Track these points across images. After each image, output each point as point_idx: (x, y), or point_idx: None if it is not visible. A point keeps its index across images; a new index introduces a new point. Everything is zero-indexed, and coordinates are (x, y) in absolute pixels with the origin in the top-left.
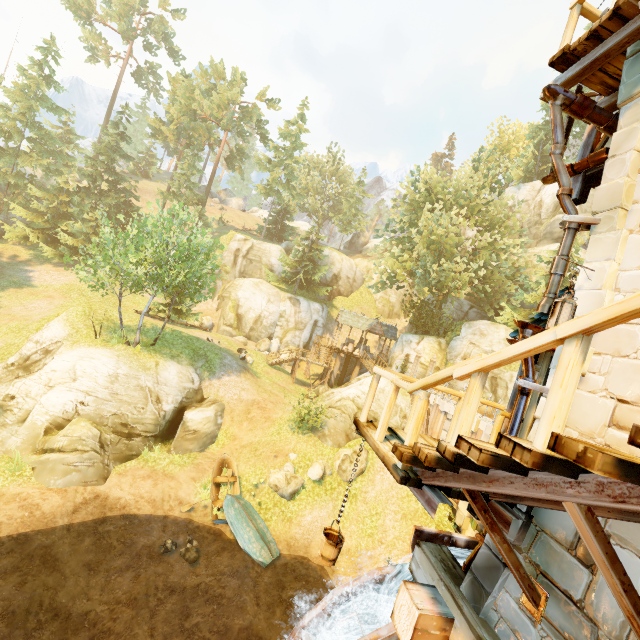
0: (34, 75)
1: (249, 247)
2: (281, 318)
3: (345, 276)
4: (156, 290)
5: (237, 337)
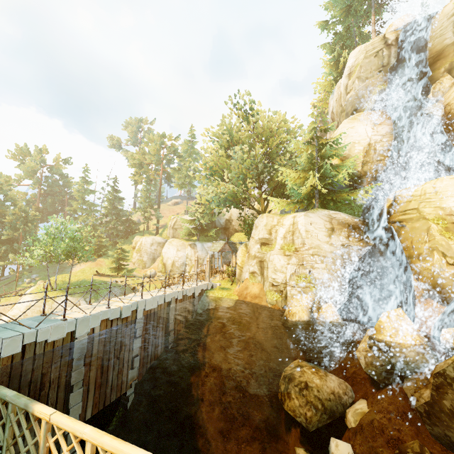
0: (82, 183)
1: (175, 221)
2: (187, 259)
3: (236, 218)
4: (60, 260)
5: (161, 278)
